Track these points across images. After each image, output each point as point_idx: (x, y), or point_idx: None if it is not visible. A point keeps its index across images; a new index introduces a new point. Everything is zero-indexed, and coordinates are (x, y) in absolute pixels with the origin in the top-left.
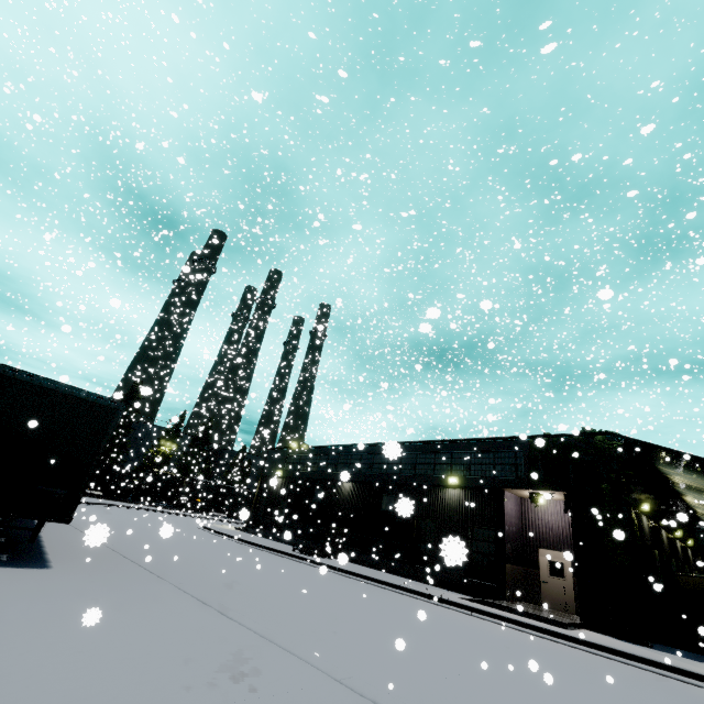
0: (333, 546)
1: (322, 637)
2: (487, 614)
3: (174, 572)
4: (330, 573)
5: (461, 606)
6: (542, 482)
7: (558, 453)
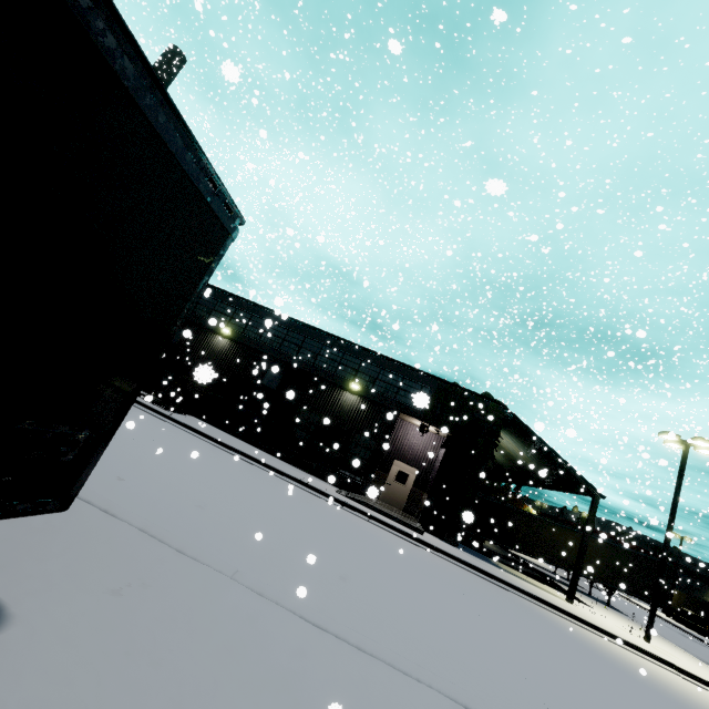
0: (186, 399)
1: (413, 634)
2: (375, 519)
3: (106, 487)
4: (212, 447)
5: (352, 508)
6: (435, 420)
7: (458, 403)
